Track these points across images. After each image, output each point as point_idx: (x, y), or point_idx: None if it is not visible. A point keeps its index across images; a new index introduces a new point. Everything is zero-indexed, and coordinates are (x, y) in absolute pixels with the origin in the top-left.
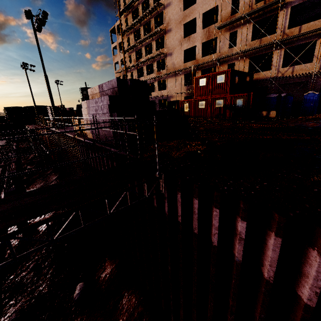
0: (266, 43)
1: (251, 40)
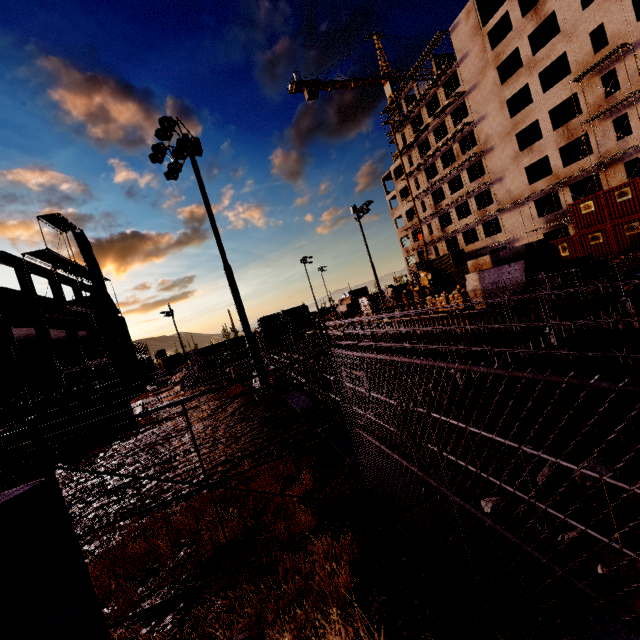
0: None
1: None
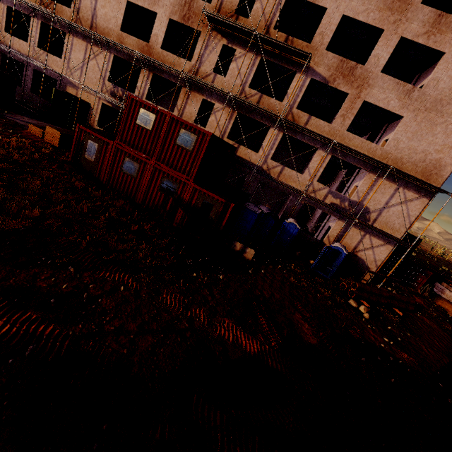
0: (268, 111)
1: (249, 84)
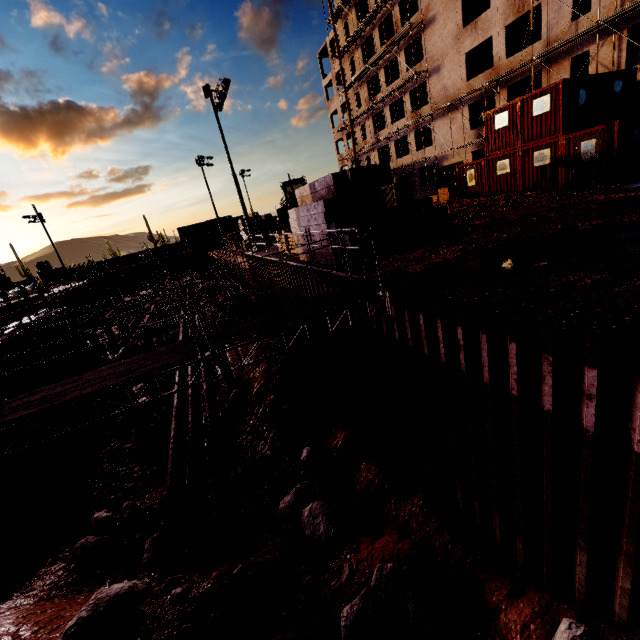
0: None
1: None
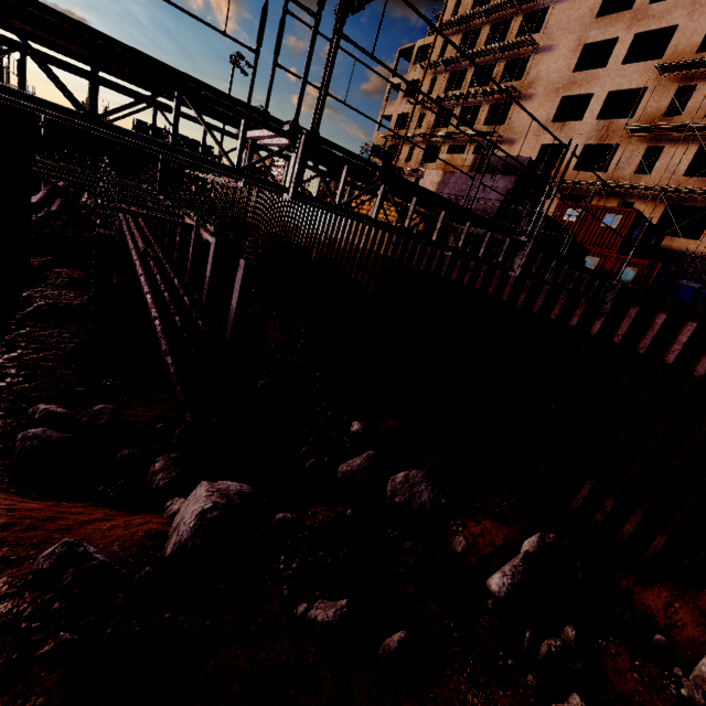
0: None
1: (683, 174)
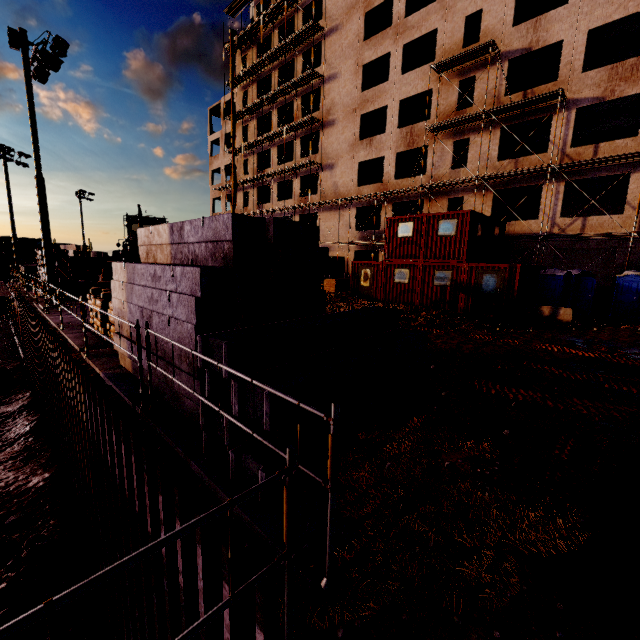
0: (531, 168)
1: (496, 159)
